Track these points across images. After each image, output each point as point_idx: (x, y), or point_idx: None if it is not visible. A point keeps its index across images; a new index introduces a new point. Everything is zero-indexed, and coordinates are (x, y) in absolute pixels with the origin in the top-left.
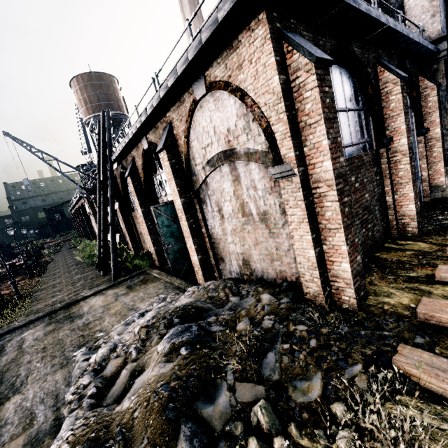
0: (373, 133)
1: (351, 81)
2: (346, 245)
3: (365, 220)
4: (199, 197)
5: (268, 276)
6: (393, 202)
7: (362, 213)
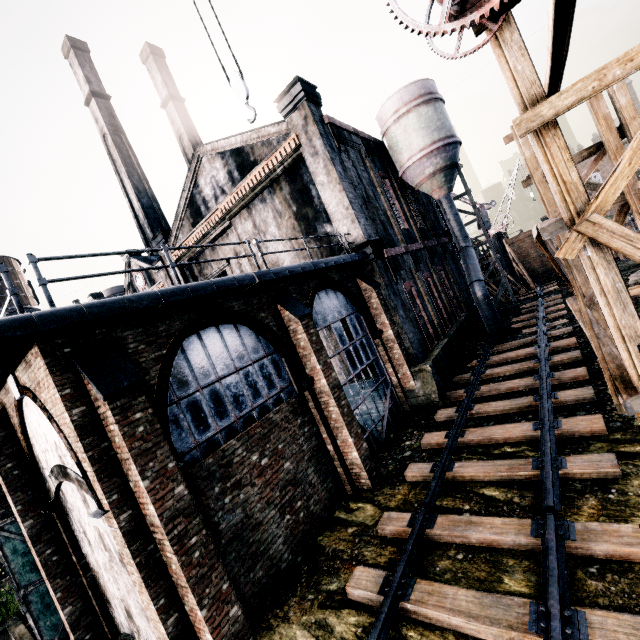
0: (291, 375)
1: (240, 333)
2: (199, 610)
3: (288, 502)
4: (61, 508)
5: (152, 639)
6: (337, 451)
7: (280, 494)
